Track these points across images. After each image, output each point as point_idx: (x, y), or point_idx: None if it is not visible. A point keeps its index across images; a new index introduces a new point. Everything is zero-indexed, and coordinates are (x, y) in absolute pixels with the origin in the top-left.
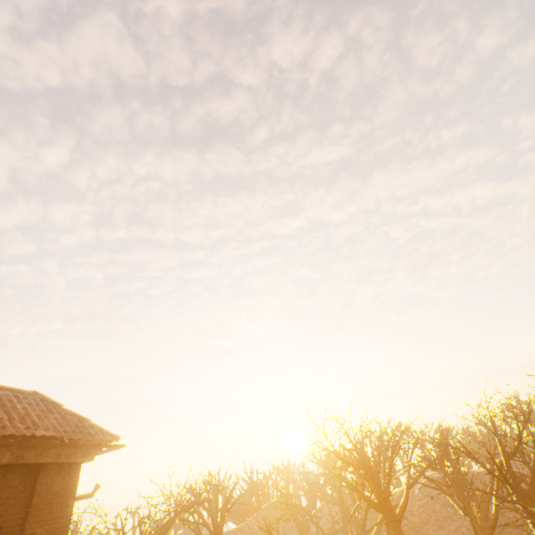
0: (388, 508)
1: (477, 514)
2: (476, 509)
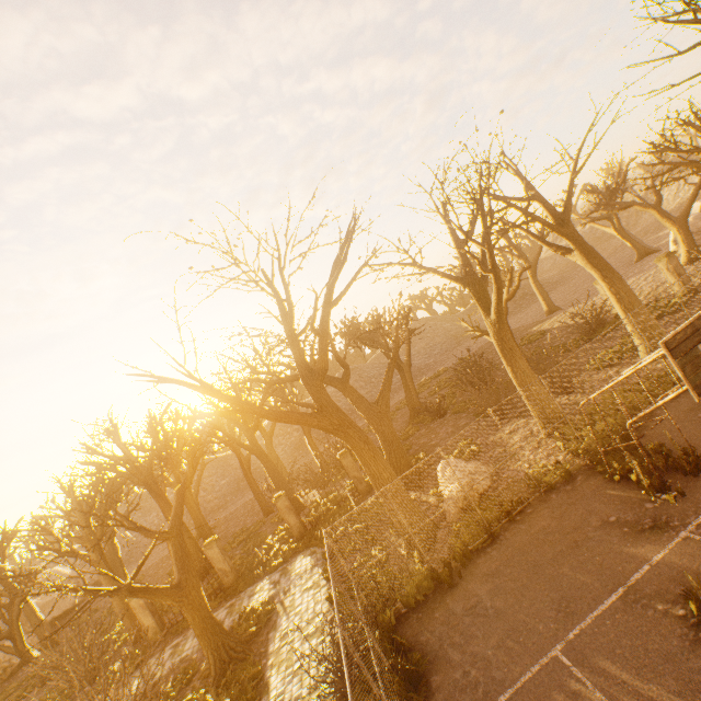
0: (150, 480)
1: (266, 442)
2: (265, 439)
